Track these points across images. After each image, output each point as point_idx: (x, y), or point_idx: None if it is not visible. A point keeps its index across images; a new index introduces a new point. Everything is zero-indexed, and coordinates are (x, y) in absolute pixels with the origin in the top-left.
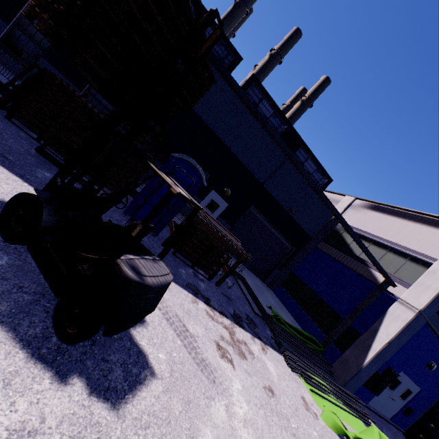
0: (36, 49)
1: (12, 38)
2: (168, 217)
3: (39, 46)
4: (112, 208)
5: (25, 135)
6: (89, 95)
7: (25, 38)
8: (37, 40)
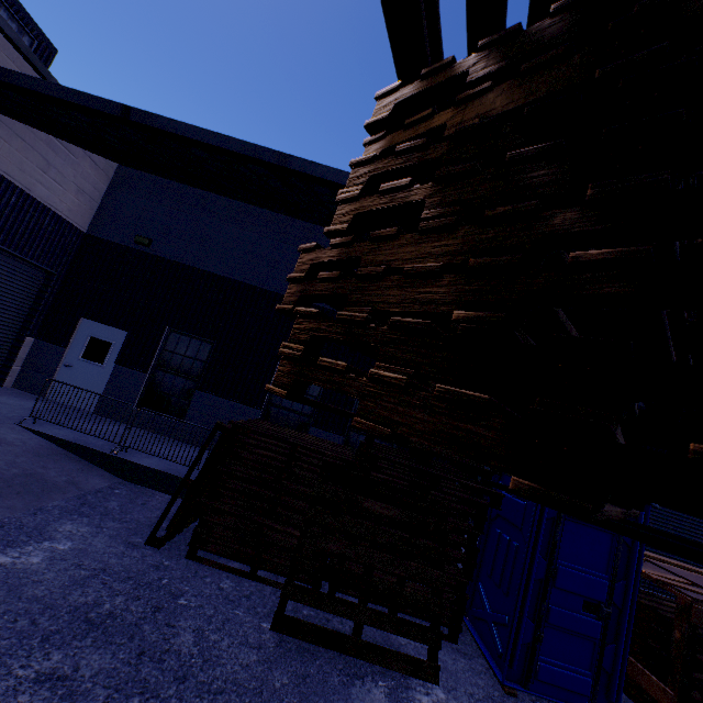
0: (185, 383)
1: (153, 386)
2: (613, 643)
3: (189, 377)
4: (480, 695)
5: (230, 580)
6: (272, 408)
7: (169, 378)
8: (185, 370)
